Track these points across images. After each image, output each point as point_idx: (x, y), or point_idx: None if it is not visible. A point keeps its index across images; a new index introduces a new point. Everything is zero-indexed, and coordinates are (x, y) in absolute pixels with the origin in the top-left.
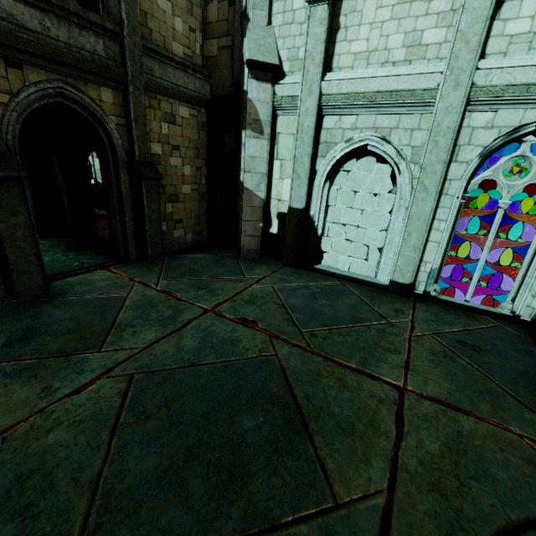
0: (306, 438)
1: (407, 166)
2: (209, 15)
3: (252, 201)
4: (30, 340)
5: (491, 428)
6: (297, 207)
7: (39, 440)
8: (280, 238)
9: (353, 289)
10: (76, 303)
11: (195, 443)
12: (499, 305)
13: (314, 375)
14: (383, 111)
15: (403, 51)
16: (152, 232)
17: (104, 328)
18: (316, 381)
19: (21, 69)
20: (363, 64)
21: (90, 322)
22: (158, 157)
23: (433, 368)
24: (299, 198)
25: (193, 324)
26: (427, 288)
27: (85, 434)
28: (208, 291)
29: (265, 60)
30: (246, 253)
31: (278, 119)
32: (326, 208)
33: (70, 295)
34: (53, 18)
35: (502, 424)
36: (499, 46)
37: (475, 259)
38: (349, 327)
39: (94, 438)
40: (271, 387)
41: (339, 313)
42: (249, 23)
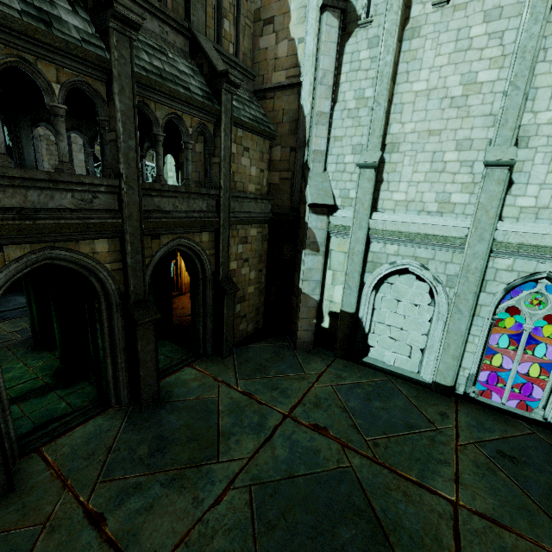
0: (390, 550)
1: (443, 289)
2: (273, 155)
3: (308, 302)
4: (165, 449)
5: (528, 545)
6: (348, 311)
7: (209, 545)
8: (331, 332)
9: (401, 387)
10: (183, 408)
11: (313, 551)
12: (532, 410)
13: (384, 488)
14: (421, 246)
15: (435, 205)
16: (227, 333)
17: (213, 437)
18: (387, 494)
19: (159, 239)
20: (403, 209)
21: (200, 429)
22: (234, 271)
23: (478, 482)
24: (350, 304)
25: (278, 432)
26: (466, 390)
27: (236, 541)
28: (280, 392)
29: (324, 202)
30: (301, 344)
31: (331, 239)
32: (372, 310)
33: (175, 398)
34: (180, 199)
35: (537, 541)
36: (512, 213)
37: (507, 367)
38: (404, 435)
39: (243, 545)
40: (354, 500)
41: (393, 418)
42: (310, 171)
